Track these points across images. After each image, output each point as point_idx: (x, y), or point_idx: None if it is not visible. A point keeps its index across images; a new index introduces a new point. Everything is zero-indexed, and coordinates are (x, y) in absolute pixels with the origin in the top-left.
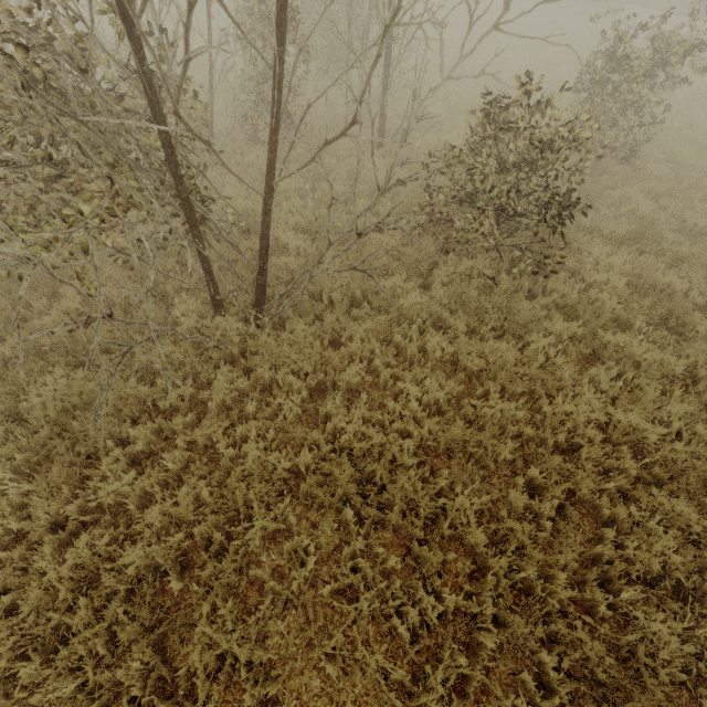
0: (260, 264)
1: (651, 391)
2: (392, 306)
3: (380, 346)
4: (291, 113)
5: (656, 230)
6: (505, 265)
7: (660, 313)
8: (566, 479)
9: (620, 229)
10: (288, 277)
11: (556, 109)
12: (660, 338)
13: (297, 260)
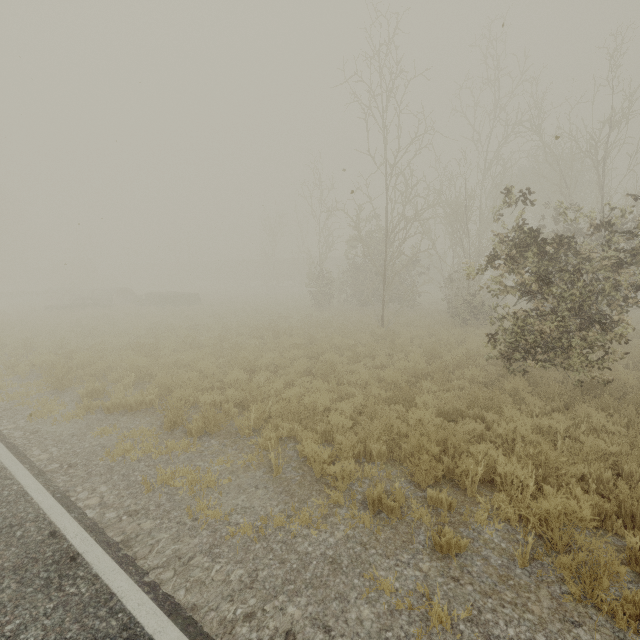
0: None
1: None
2: None
3: None
4: None
5: None
6: None
7: None
8: None
9: None
10: None
11: None
12: None
13: None
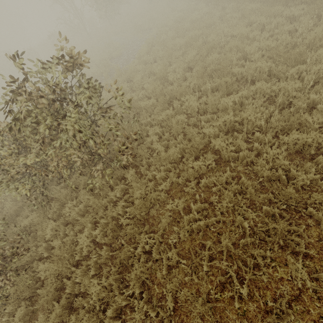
0: None
1: None
2: None
3: None
4: None
5: None
6: None
7: None
8: None
9: None
10: None
11: None
12: None
13: None
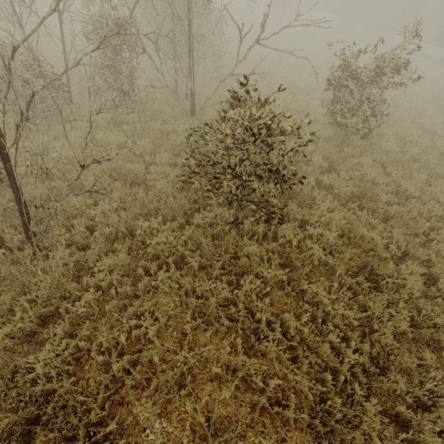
0: (19, 209)
1: (333, 337)
2: (153, 240)
3: (121, 277)
4: (125, 90)
5: (375, 192)
6: (251, 212)
7: (357, 264)
8: (221, 434)
9: (345, 190)
10: (76, 212)
11: (269, 105)
12: (359, 282)
13: (84, 200)
